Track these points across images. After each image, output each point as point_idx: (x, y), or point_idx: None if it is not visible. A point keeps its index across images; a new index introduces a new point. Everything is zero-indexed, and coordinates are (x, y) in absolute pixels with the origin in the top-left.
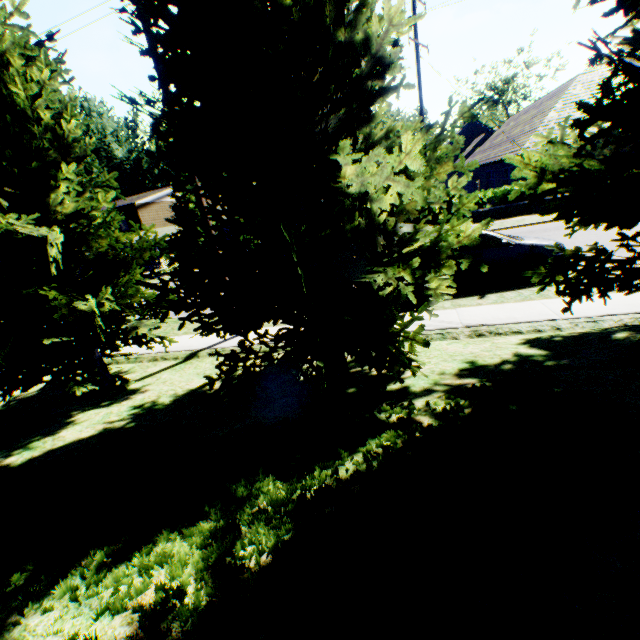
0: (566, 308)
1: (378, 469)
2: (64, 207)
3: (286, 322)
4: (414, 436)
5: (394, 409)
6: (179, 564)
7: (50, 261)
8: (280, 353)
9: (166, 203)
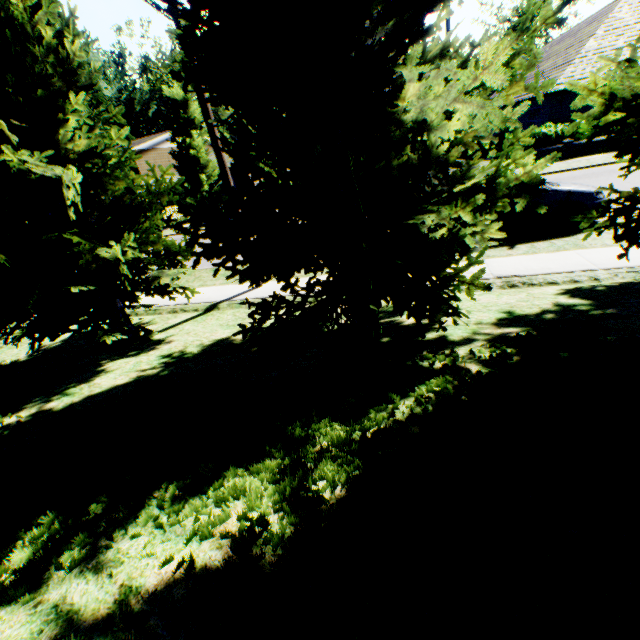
0: (622, 254)
1: (435, 412)
2: (75, 144)
3: (318, 270)
4: (466, 382)
5: (437, 357)
6: (255, 497)
7: (67, 205)
8: (312, 302)
9: (163, 150)
